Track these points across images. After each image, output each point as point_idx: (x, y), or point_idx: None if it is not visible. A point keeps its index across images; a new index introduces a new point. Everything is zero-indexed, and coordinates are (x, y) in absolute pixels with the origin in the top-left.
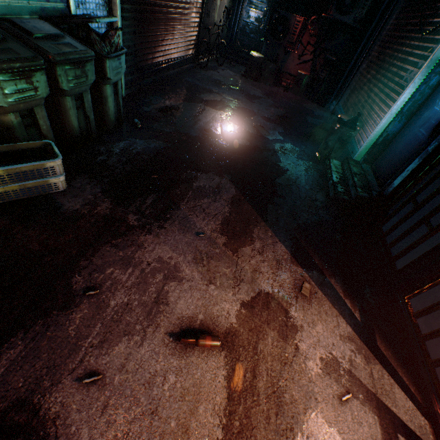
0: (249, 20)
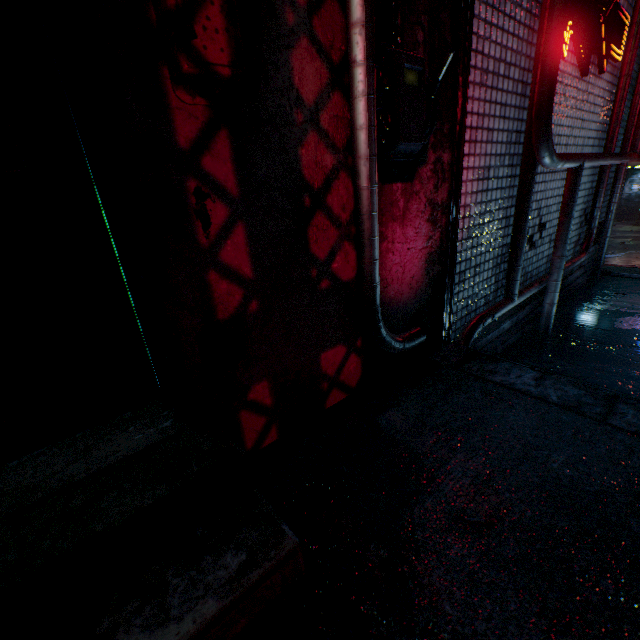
0: (632, 192)
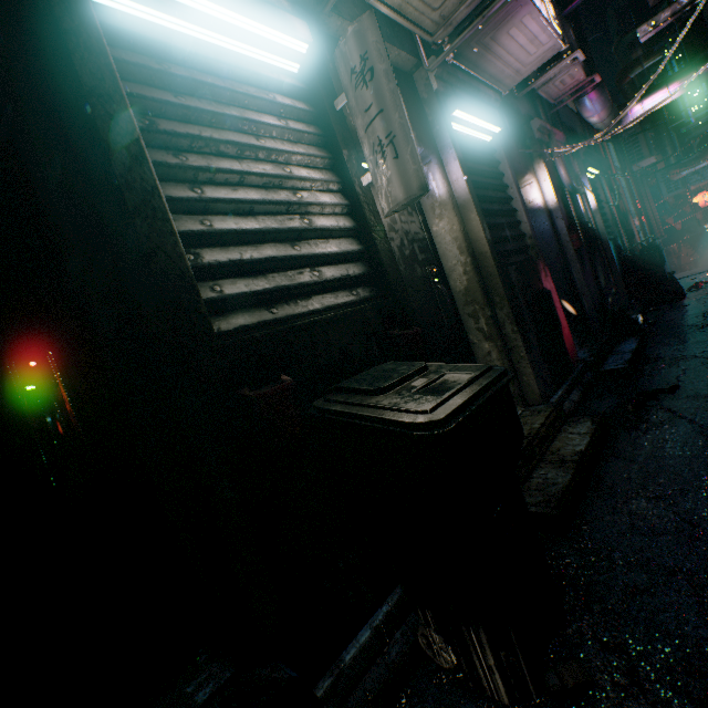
0: None
